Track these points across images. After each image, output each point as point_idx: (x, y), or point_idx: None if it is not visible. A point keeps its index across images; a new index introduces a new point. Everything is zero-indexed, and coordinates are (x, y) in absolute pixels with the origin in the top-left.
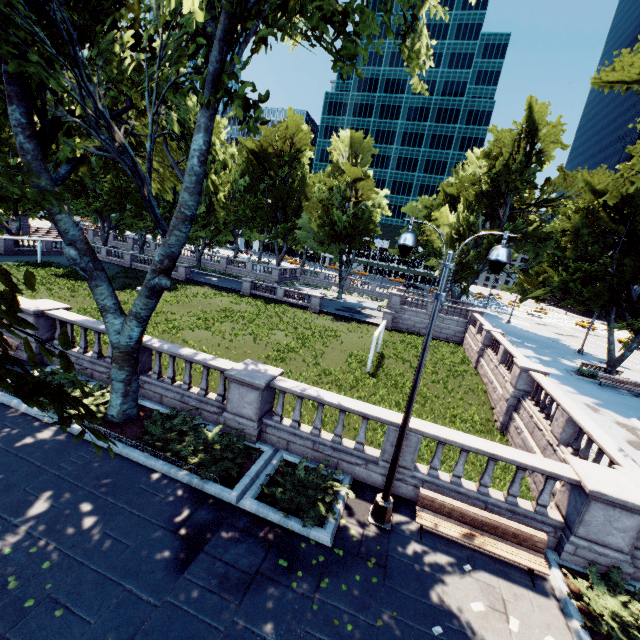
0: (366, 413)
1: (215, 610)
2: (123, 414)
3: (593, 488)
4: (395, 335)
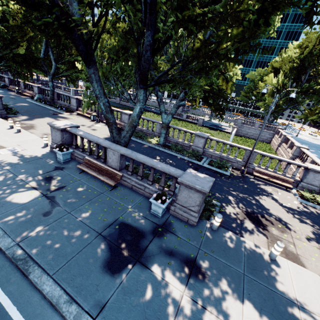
0: (239, 146)
1: None
2: (163, 144)
3: (311, 167)
4: (237, 137)
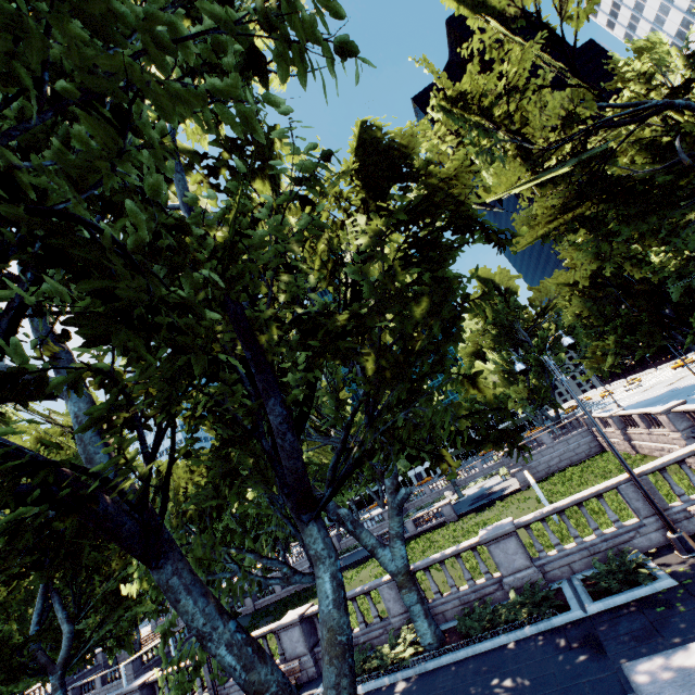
0: (596, 490)
1: (652, 649)
2: (435, 636)
3: None
4: (543, 485)
